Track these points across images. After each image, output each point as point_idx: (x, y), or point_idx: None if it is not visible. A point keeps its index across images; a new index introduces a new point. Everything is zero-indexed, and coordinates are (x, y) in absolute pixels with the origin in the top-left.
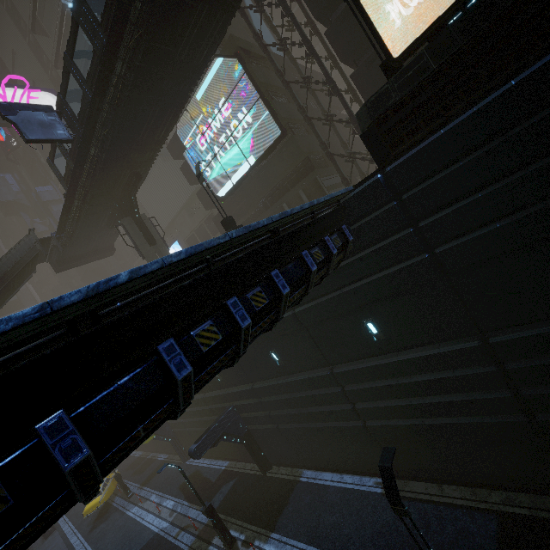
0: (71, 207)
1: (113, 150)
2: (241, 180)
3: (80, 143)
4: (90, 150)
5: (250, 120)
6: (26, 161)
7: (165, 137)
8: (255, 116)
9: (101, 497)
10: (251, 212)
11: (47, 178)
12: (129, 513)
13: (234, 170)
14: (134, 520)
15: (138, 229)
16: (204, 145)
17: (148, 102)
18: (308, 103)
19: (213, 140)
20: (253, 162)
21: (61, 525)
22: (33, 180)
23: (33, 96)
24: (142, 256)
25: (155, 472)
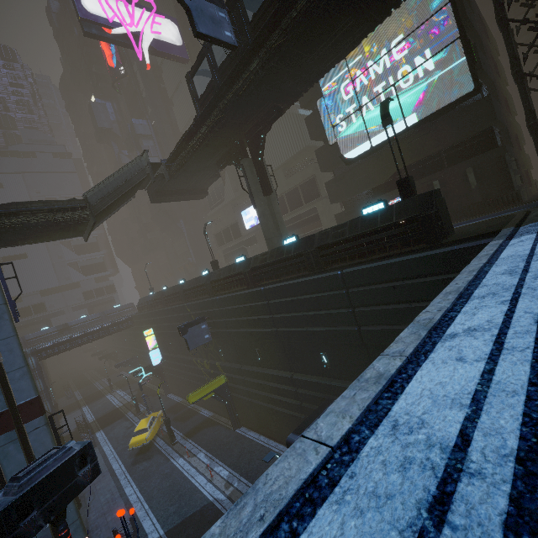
0: (195, 134)
1: (275, 70)
2: (385, 142)
3: (245, 51)
4: (251, 64)
5: (430, 68)
6: (128, 92)
7: (329, 68)
8: (441, 62)
9: (148, 434)
10: (377, 184)
11: (144, 112)
12: (174, 462)
13: (379, 129)
14: (181, 473)
15: (257, 173)
16: (348, 94)
17: (348, 8)
18: (492, 64)
19: (364, 88)
20: (411, 123)
21: (101, 444)
22: (130, 112)
23: (157, 22)
24: (254, 204)
25: (199, 426)
